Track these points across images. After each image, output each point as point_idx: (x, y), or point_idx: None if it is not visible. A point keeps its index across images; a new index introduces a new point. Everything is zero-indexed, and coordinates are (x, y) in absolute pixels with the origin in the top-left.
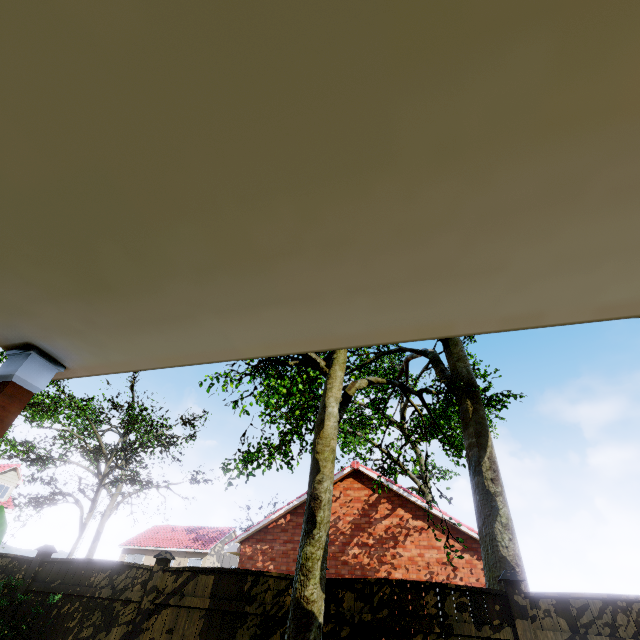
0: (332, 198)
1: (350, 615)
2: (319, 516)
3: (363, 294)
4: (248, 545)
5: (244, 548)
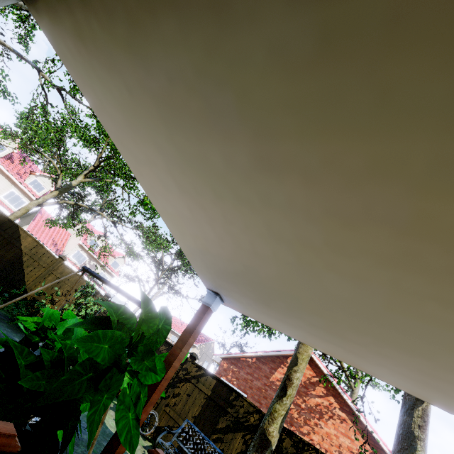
0: (393, 349)
1: (285, 452)
2: (289, 391)
3: (387, 369)
4: (226, 362)
5: (223, 363)
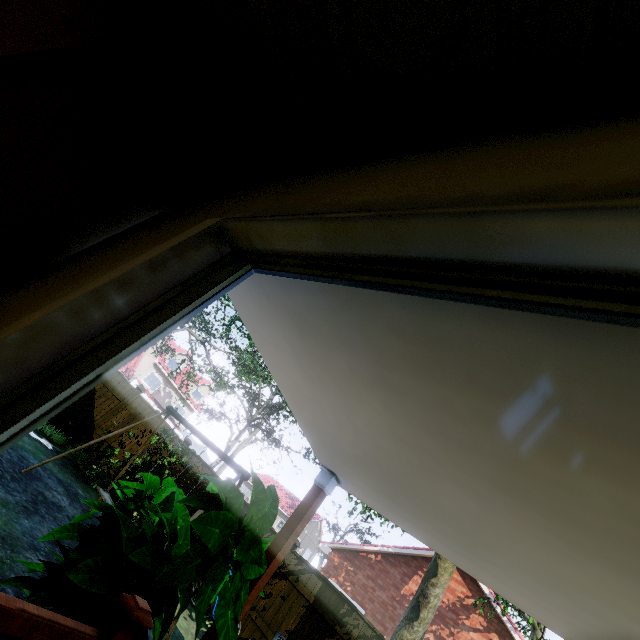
0: (529, 576)
1: None
2: (423, 613)
3: (530, 600)
4: (337, 555)
5: (333, 555)
